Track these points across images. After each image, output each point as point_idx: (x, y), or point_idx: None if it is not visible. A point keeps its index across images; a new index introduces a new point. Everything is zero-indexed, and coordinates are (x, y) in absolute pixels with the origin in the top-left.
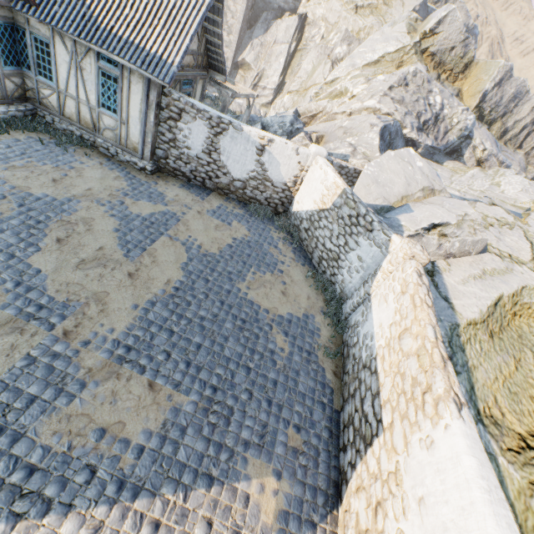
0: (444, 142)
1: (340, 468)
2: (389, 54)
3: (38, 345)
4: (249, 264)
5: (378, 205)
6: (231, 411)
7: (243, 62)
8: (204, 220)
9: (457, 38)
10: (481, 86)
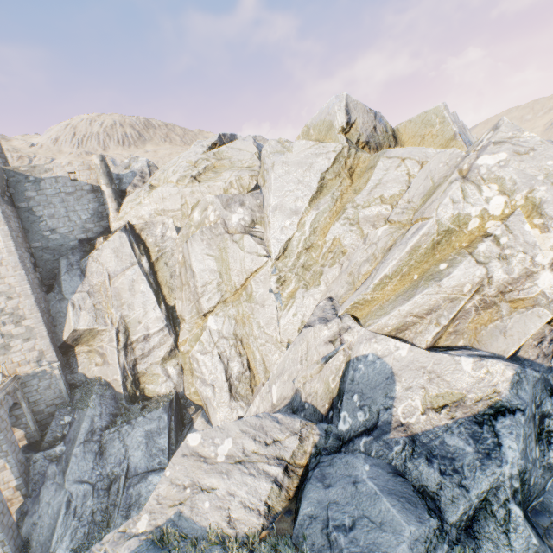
0: None
1: None
2: (327, 171)
3: None
4: None
5: None
6: None
7: (76, 335)
8: None
9: (369, 118)
10: (441, 136)
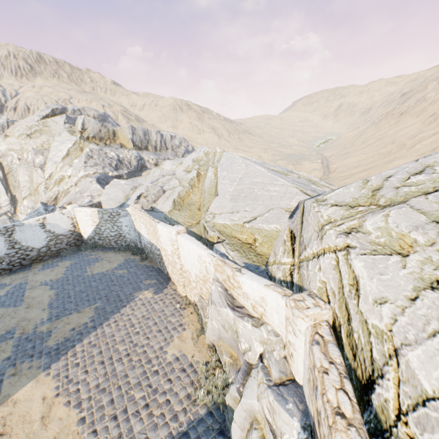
0: (133, 167)
1: (167, 275)
2: (71, 148)
3: (14, 342)
4: (84, 267)
5: (118, 206)
6: (118, 294)
7: None
8: (41, 274)
9: (98, 126)
10: (127, 138)
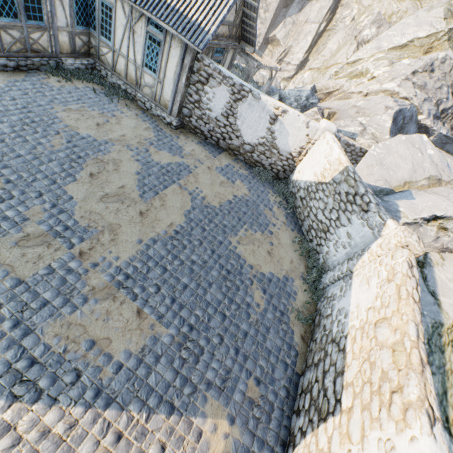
0: None
1: (290, 429)
2: (418, 39)
3: (58, 259)
4: (244, 221)
5: (378, 187)
6: (201, 351)
7: (273, 39)
8: (211, 175)
9: None
10: None
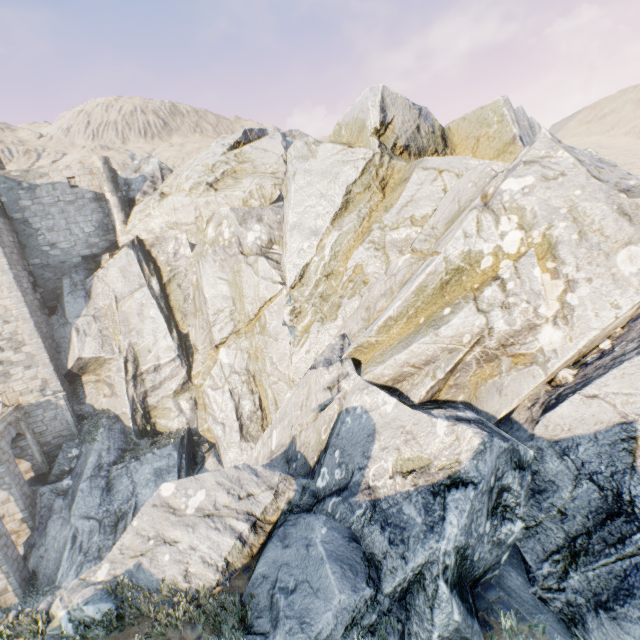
0: None
1: None
2: (354, 183)
3: None
4: None
5: None
6: None
7: (81, 364)
8: None
9: (412, 115)
10: (499, 138)
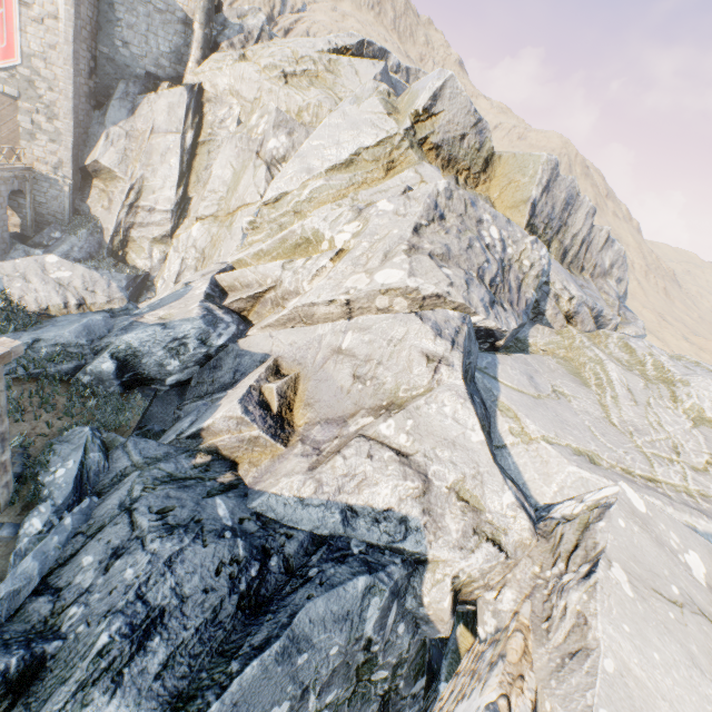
0: (522, 304)
1: None
2: (367, 149)
3: None
4: None
5: None
6: None
7: (97, 167)
8: None
9: (466, 121)
10: (522, 192)
